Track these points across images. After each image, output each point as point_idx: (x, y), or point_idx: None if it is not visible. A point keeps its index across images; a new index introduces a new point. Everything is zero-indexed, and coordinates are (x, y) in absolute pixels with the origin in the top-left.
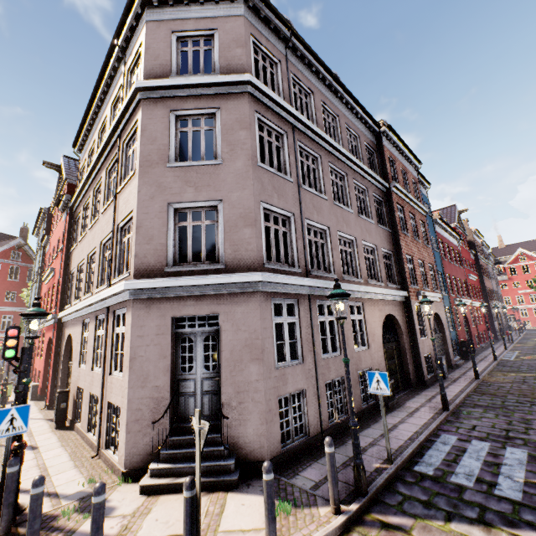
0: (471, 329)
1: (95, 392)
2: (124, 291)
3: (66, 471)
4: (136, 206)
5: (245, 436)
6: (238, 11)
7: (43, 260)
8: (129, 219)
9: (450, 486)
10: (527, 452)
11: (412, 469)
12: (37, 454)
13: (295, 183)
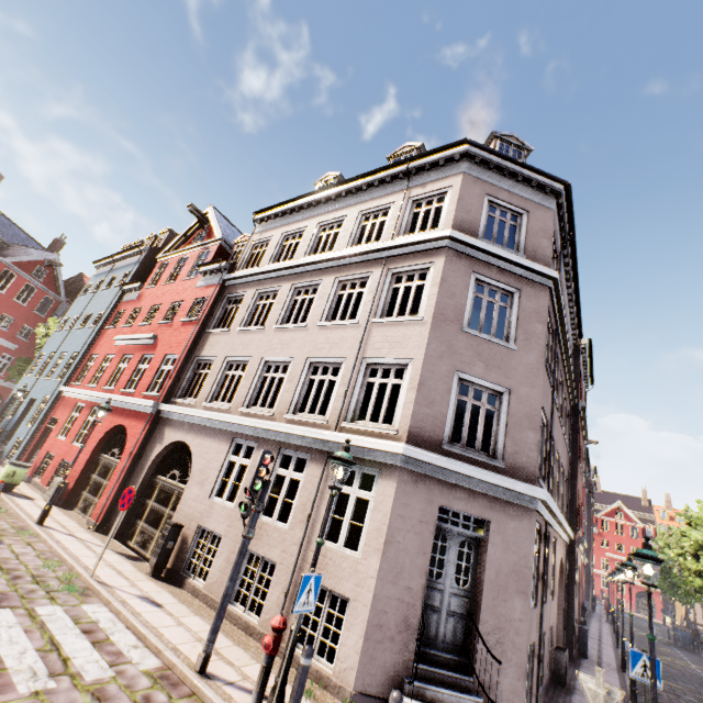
0: None
1: (267, 552)
2: (392, 452)
3: (250, 663)
4: (421, 358)
5: (498, 690)
6: (550, 203)
7: (114, 307)
8: (394, 363)
9: None
10: None
11: None
12: (174, 617)
13: (551, 388)
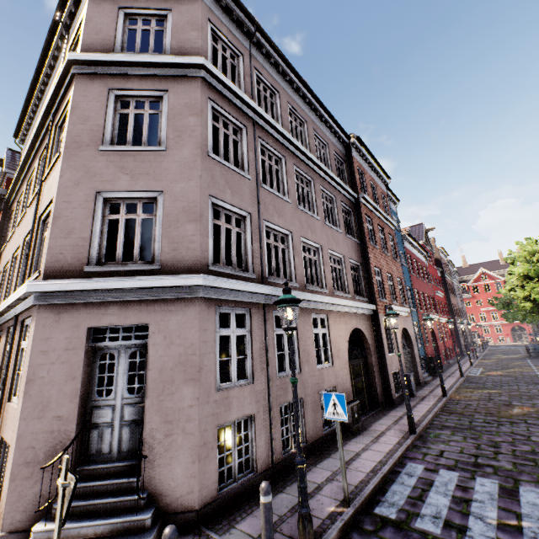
0: (439, 345)
1: None
2: (28, 294)
3: None
4: (55, 193)
5: (171, 479)
6: None
7: None
8: (50, 209)
9: (414, 534)
10: (498, 483)
11: (372, 512)
12: None
13: (253, 181)
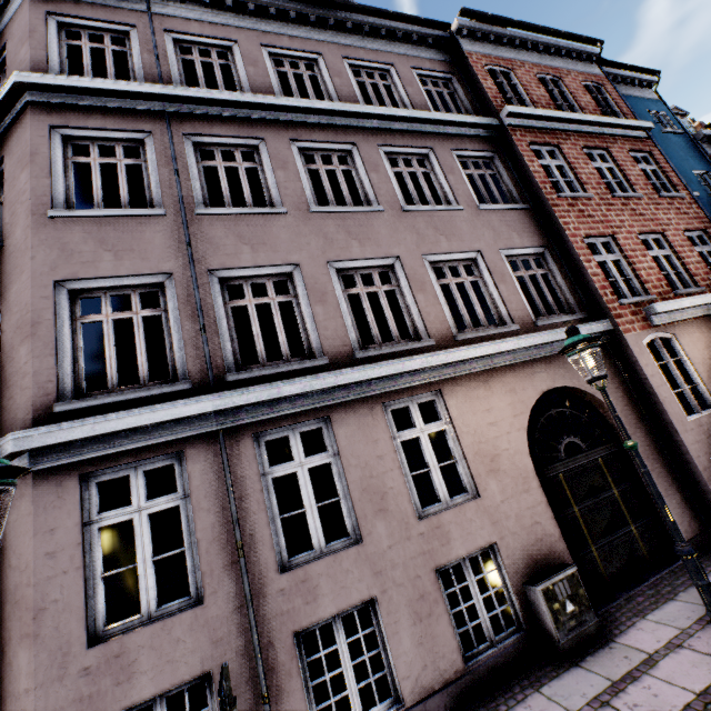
0: None
1: None
2: None
3: None
4: None
5: None
6: None
7: None
8: None
9: None
10: None
11: None
12: None
13: (175, 214)
